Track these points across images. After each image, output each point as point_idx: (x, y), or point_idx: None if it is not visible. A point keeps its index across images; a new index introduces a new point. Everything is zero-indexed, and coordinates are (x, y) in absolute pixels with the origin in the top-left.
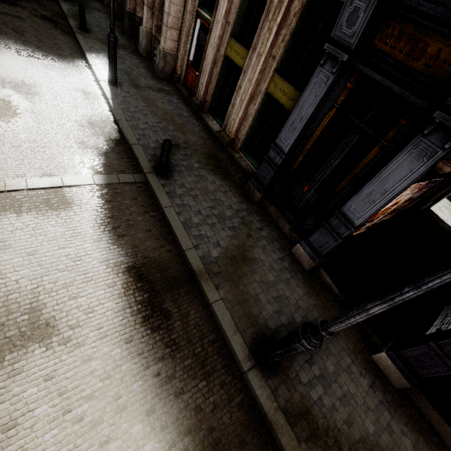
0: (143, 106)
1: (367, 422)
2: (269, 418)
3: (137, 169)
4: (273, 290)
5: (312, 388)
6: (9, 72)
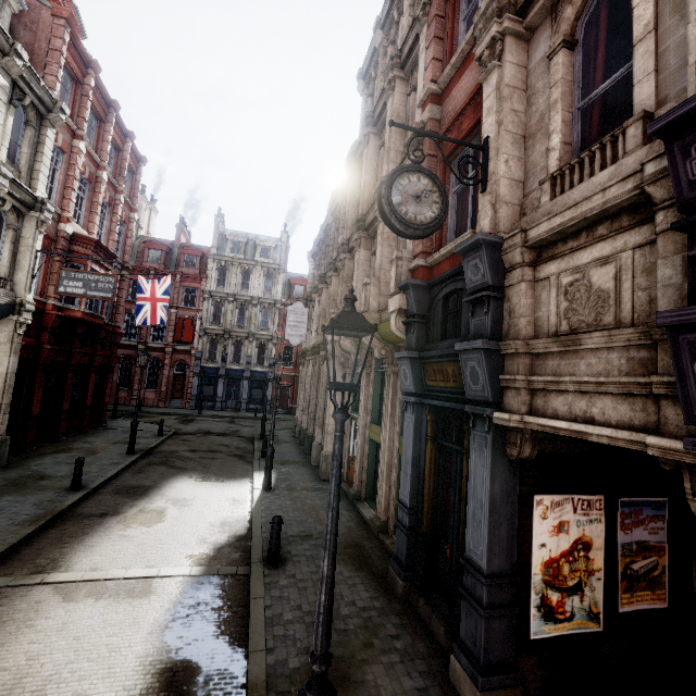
0: (288, 503)
1: None
2: None
3: (247, 562)
4: None
5: None
6: (179, 493)
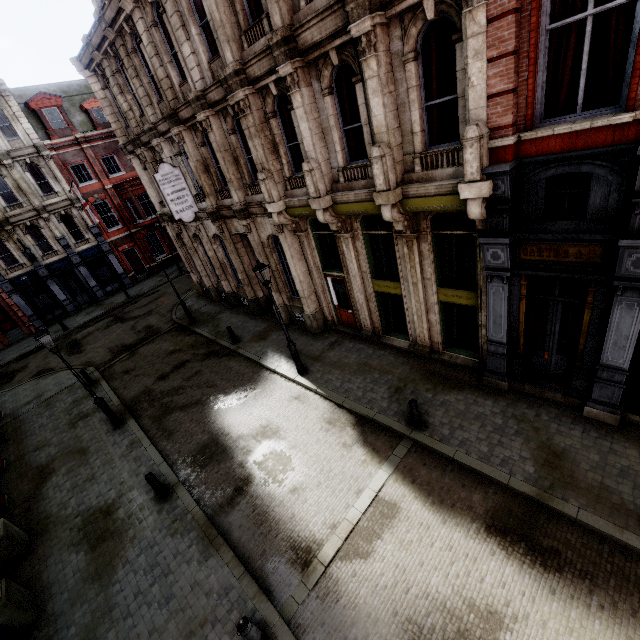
0: (339, 373)
1: None
2: None
3: (397, 436)
4: (609, 469)
5: None
6: (247, 426)
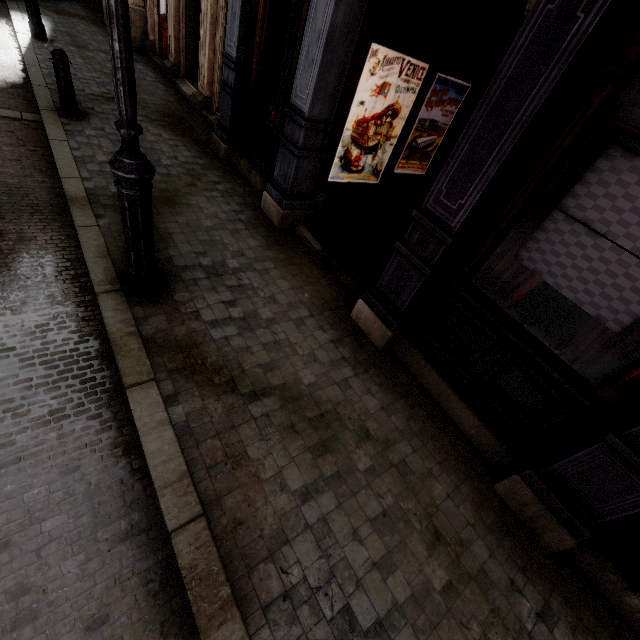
0: (79, 62)
1: (304, 372)
2: (110, 339)
3: (34, 111)
4: (202, 234)
5: (217, 327)
6: None
